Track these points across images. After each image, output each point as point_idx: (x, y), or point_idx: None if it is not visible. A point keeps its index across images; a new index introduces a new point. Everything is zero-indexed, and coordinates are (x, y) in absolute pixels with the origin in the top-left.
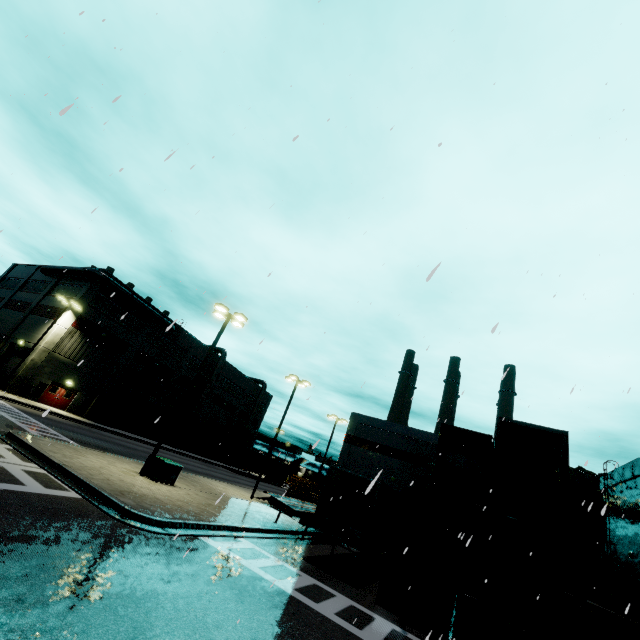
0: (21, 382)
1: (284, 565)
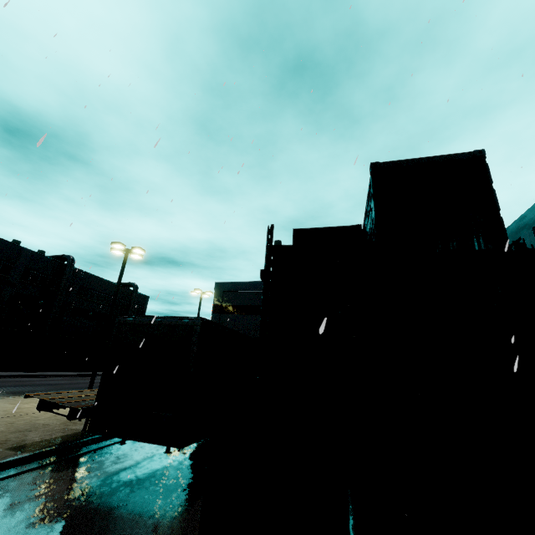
0: None
1: None
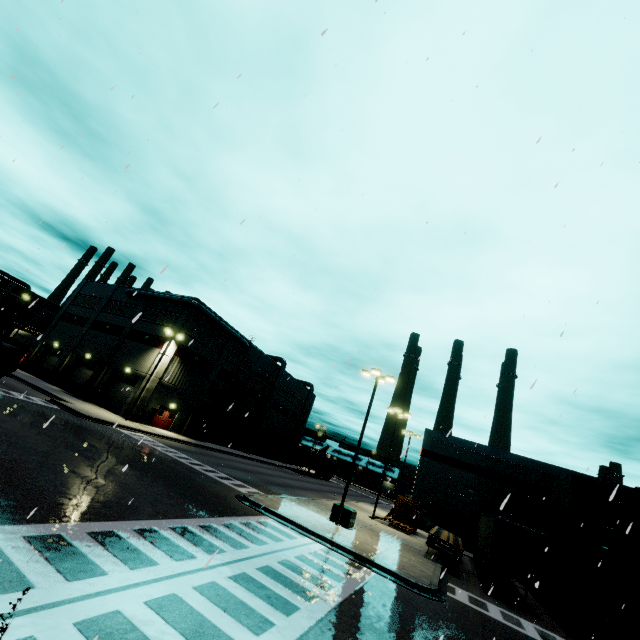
0: (139, 410)
1: (500, 609)
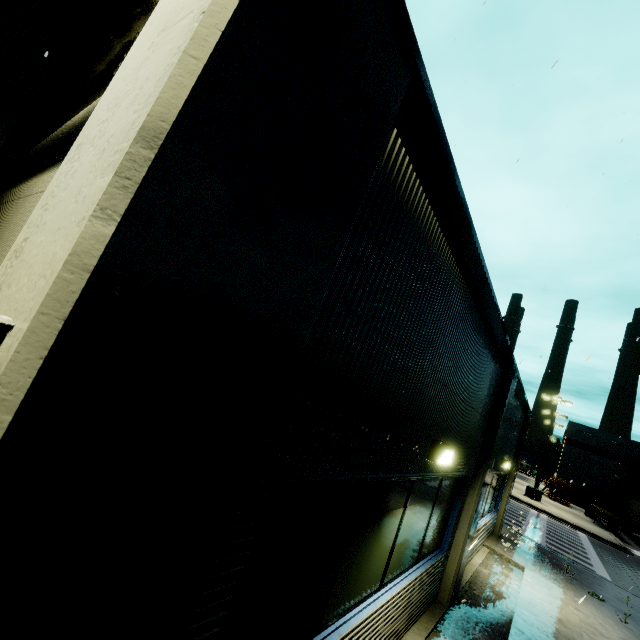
0: None
1: None
